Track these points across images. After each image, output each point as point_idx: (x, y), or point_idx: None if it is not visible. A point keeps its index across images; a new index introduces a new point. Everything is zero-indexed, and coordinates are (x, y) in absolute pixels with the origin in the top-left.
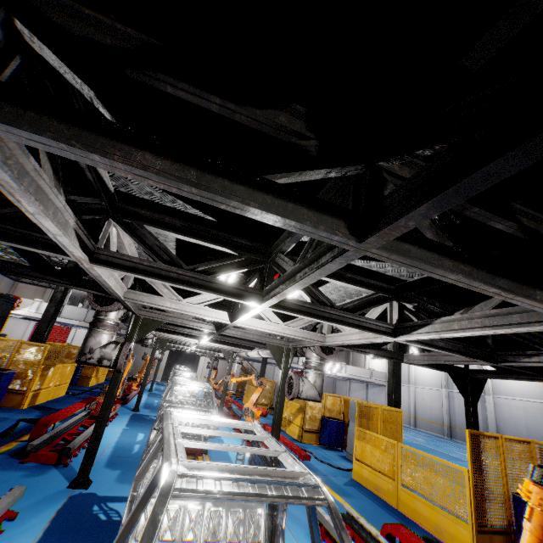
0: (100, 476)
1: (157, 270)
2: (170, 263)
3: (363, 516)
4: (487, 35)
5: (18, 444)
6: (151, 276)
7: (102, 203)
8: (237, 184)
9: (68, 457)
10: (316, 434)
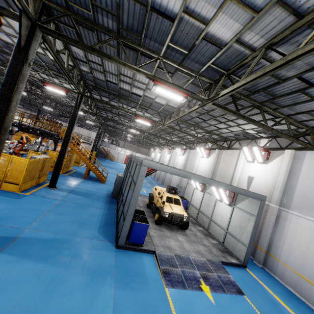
0: None
1: None
2: None
3: None
4: None
5: None
6: None
7: None
8: None
9: None
10: None
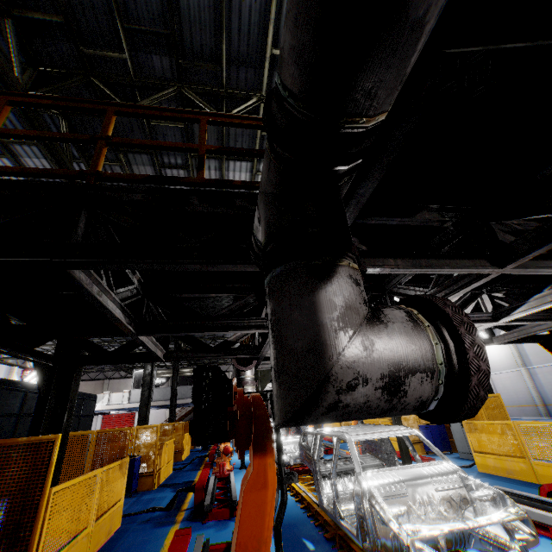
0: None
1: None
2: None
3: None
4: (546, 168)
5: (183, 512)
6: None
7: None
8: (430, 259)
9: (234, 511)
10: (420, 444)
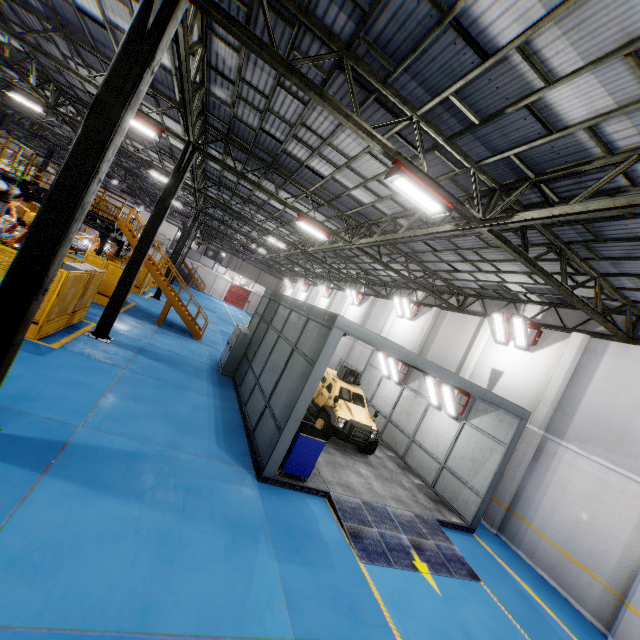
0: None
1: None
2: None
3: None
4: None
5: None
6: None
7: None
8: None
9: None
10: None
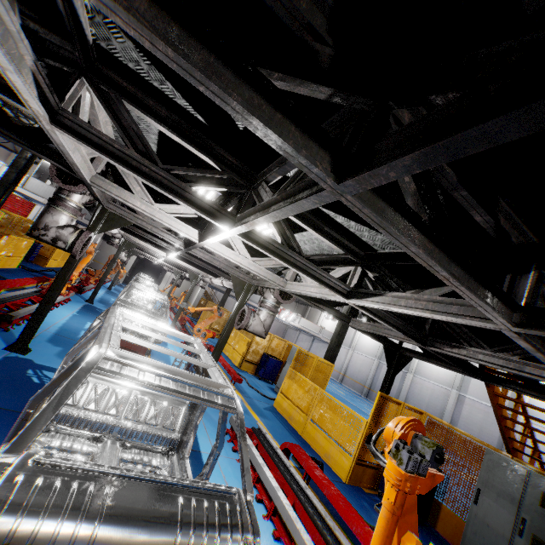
0: (41, 348)
1: (128, 157)
2: (144, 155)
3: (271, 434)
4: None
5: None
6: (120, 162)
7: (75, 52)
8: (224, 66)
9: (10, 324)
10: (255, 366)
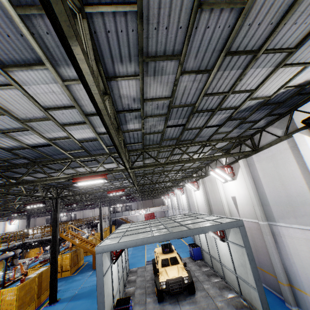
0: None
1: None
2: None
3: None
4: None
5: None
6: None
7: None
8: None
9: None
10: None
